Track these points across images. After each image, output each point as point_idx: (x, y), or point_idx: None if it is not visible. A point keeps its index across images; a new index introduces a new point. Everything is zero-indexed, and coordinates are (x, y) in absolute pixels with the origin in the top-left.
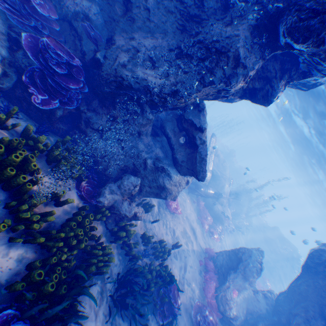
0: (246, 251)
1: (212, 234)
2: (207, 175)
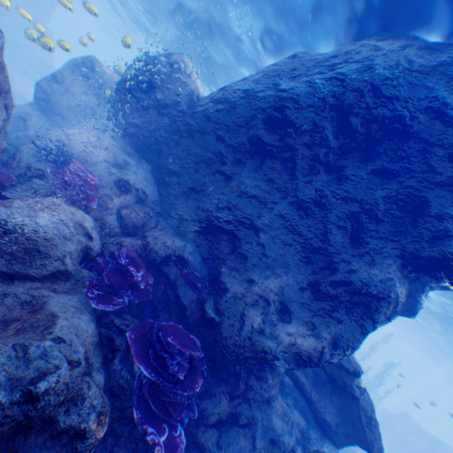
0: None
1: None
2: None
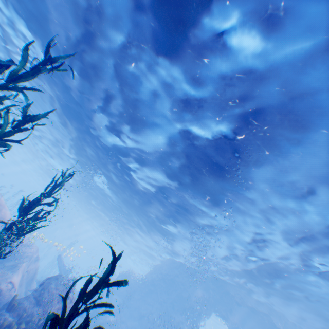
0: None
1: None
2: None
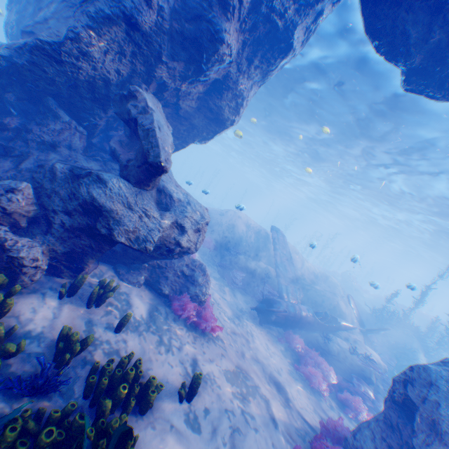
0: (413, 375)
1: (350, 406)
2: (292, 291)
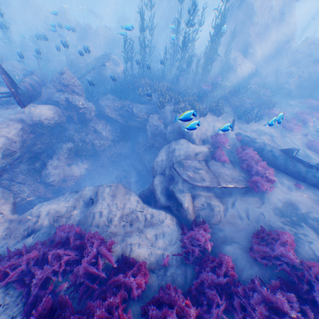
0: None
1: None
2: None
